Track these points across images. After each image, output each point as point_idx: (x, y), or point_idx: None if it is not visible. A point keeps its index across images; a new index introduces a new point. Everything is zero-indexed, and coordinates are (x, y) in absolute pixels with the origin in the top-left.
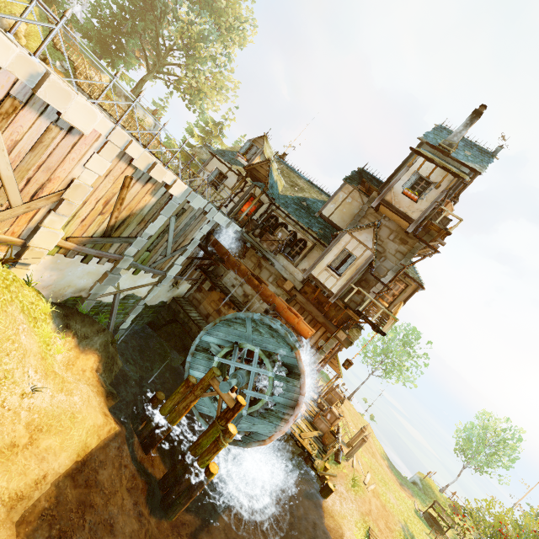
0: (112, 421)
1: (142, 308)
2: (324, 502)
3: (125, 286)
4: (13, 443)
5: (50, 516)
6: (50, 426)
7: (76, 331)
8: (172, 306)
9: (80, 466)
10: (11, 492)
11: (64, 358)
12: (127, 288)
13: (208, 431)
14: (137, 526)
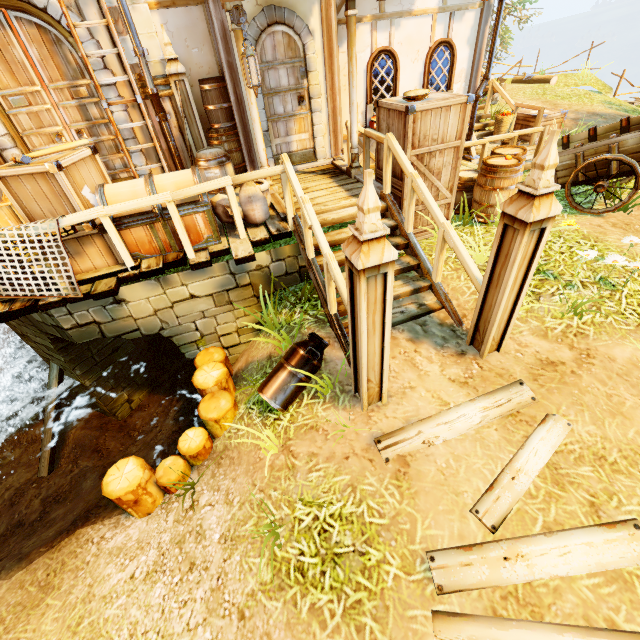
0: None
1: None
2: (111, 523)
3: None
4: None
5: None
6: None
7: None
8: None
9: None
10: None
11: None
12: None
13: None
14: None
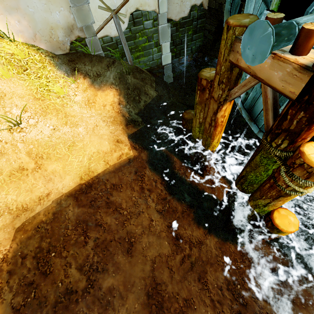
0: (126, 147)
1: (173, 30)
2: None
3: (115, 2)
4: (21, 167)
5: (45, 229)
6: (49, 154)
7: (87, 72)
8: (211, 6)
9: (84, 188)
10: (19, 203)
11: (83, 98)
12: (120, 4)
13: (253, 159)
14: (169, 250)
